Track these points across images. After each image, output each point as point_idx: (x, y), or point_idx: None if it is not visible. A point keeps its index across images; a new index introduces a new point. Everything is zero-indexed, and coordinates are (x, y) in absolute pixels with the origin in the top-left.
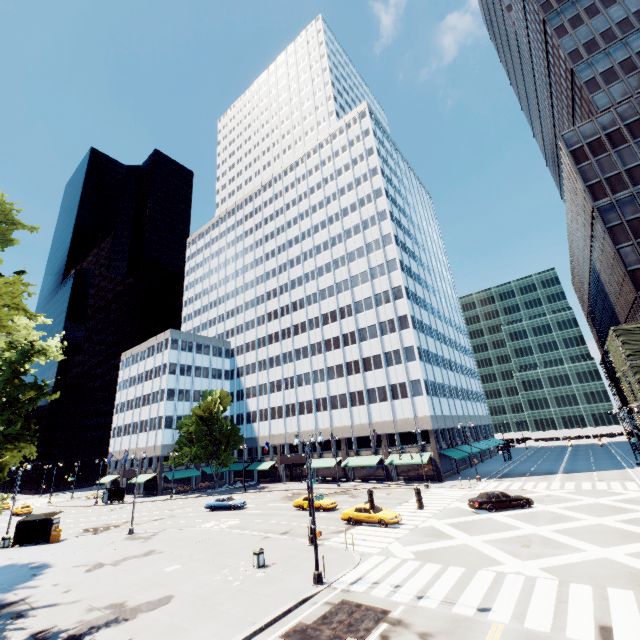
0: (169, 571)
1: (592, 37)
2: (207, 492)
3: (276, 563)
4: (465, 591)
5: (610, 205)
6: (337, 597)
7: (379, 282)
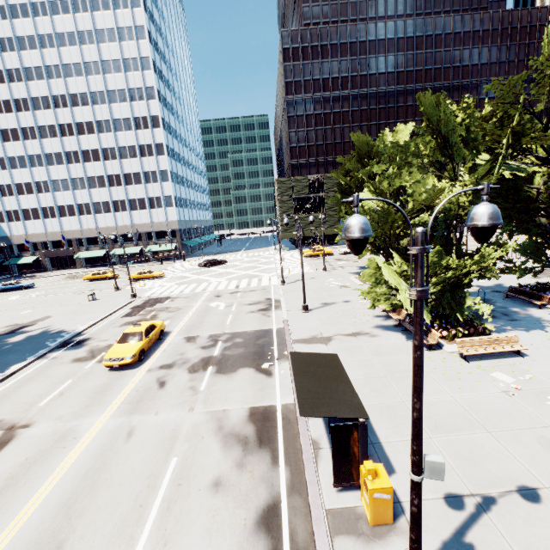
0: (26, 313)
1: None
2: None
3: (103, 298)
4: (198, 288)
5: (292, 102)
6: (146, 299)
7: (138, 106)
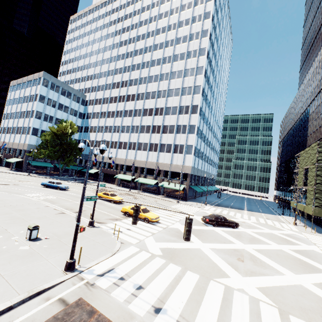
0: None
1: None
2: (53, 177)
3: (48, 238)
4: (200, 309)
5: None
6: (76, 293)
7: (188, 80)
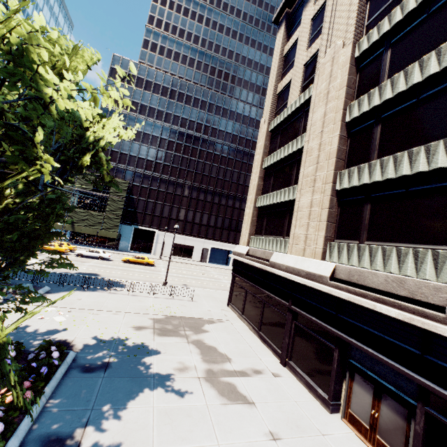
0: None
1: (163, 19)
2: None
3: None
4: None
5: (108, 109)
6: None
7: None
